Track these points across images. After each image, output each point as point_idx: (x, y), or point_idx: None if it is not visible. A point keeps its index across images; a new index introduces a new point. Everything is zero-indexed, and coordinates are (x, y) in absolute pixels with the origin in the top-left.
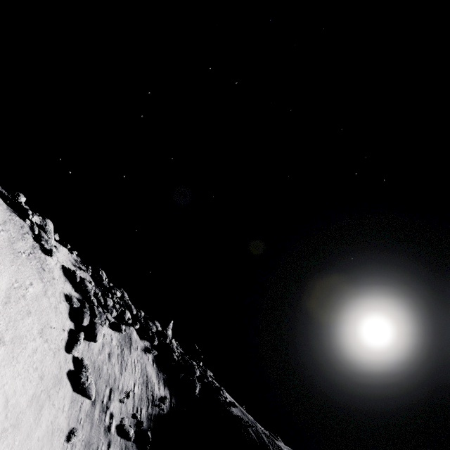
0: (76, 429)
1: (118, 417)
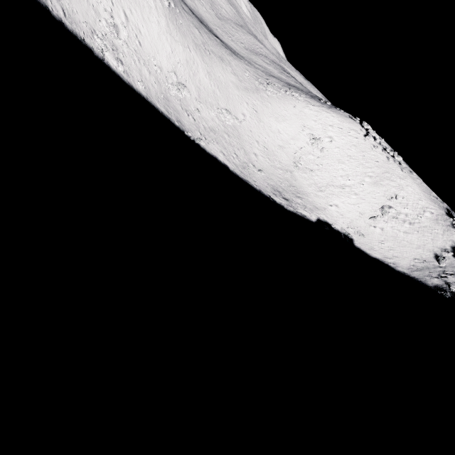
0: (426, 262)
1: (450, 281)
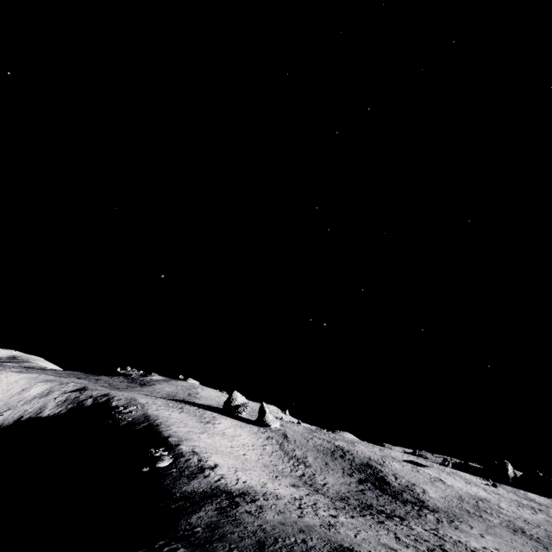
0: None
1: (6, 416)
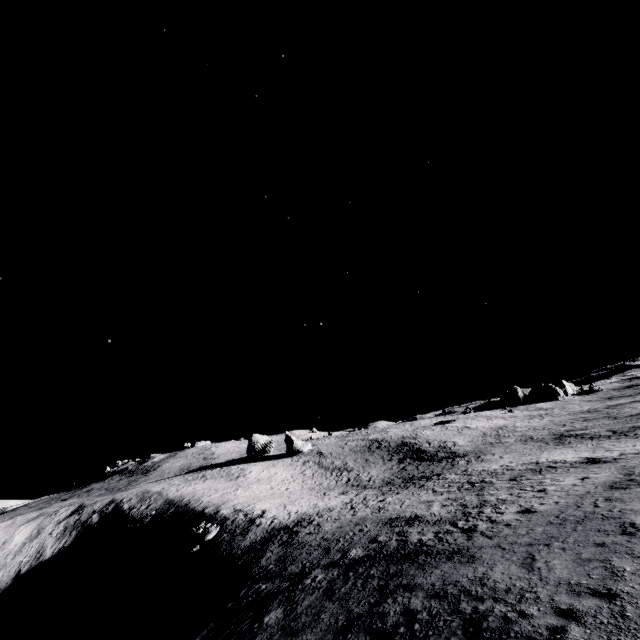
0: None
1: None
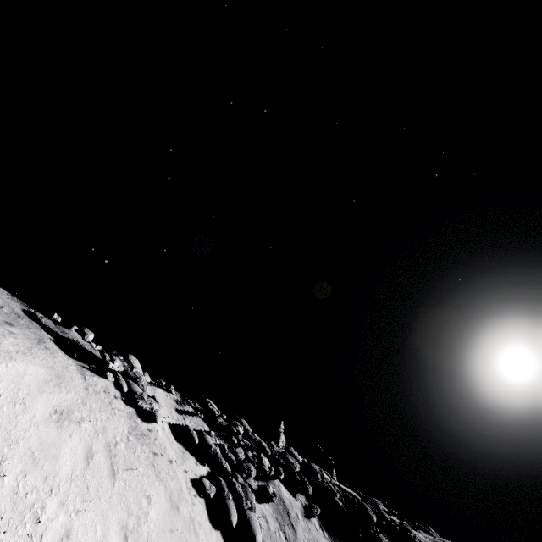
0: None
1: None
